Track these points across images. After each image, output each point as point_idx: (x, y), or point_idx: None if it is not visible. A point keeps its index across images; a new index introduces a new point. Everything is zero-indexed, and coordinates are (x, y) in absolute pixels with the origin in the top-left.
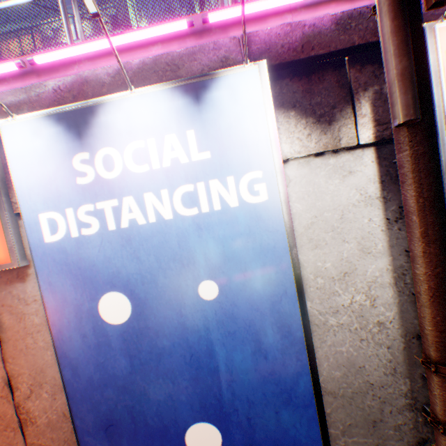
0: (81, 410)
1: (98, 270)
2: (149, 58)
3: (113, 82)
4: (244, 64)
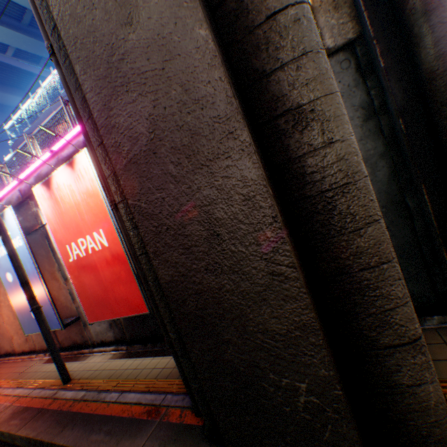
0: (15, 306)
1: (5, 266)
2: (6, 200)
3: (3, 209)
4: (8, 207)
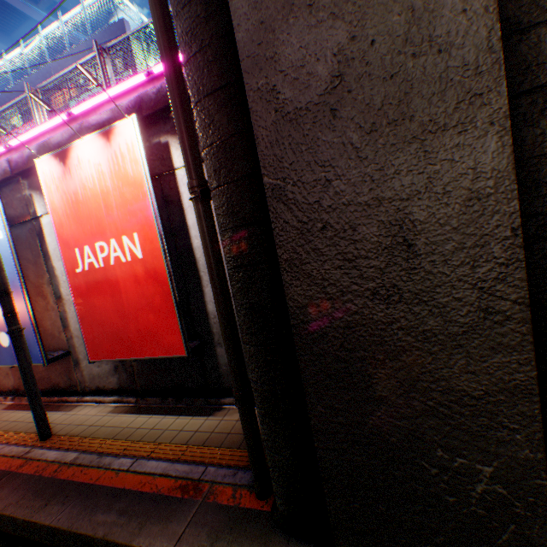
0: None
1: None
2: None
3: None
4: None
